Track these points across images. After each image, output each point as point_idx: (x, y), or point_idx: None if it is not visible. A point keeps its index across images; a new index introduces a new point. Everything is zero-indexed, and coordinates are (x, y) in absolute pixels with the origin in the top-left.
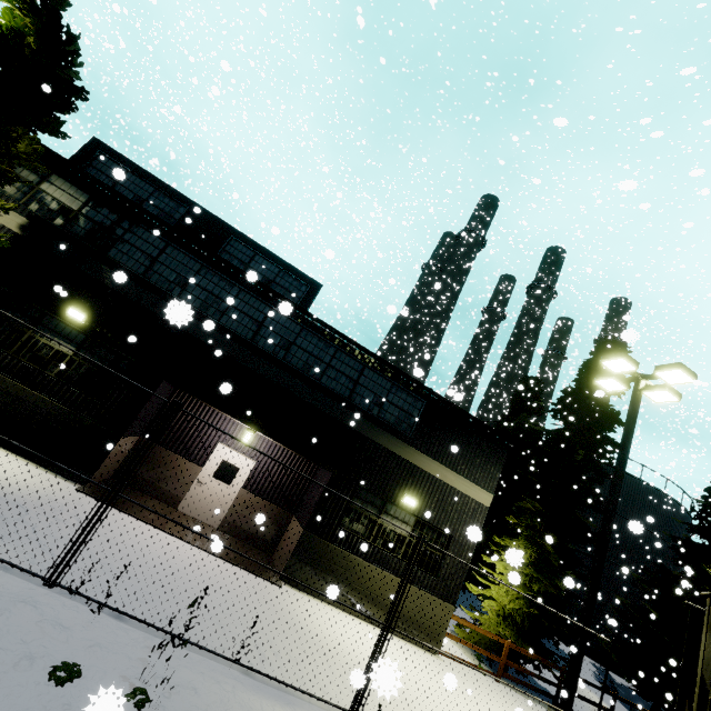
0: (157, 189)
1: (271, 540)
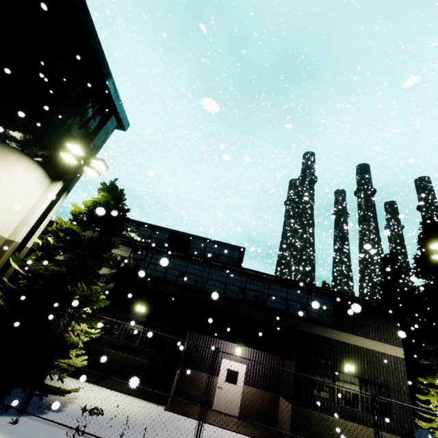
0: (153, 229)
1: (272, 417)
